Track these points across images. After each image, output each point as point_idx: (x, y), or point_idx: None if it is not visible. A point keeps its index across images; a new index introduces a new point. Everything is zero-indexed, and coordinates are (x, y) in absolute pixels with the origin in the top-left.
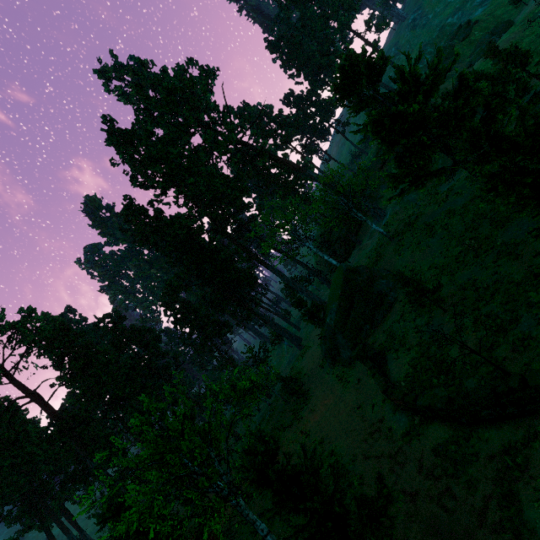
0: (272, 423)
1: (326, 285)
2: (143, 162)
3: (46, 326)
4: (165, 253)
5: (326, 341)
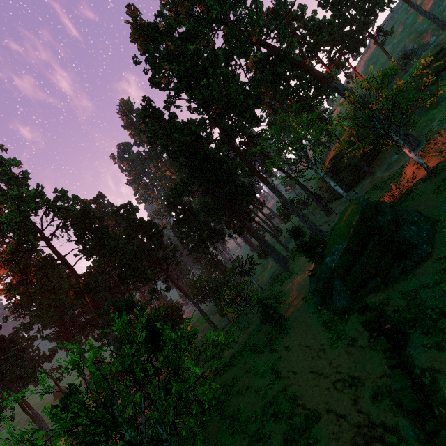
0: (245, 337)
1: (324, 212)
2: (161, 60)
3: (71, 208)
4: (173, 157)
5: (319, 281)
